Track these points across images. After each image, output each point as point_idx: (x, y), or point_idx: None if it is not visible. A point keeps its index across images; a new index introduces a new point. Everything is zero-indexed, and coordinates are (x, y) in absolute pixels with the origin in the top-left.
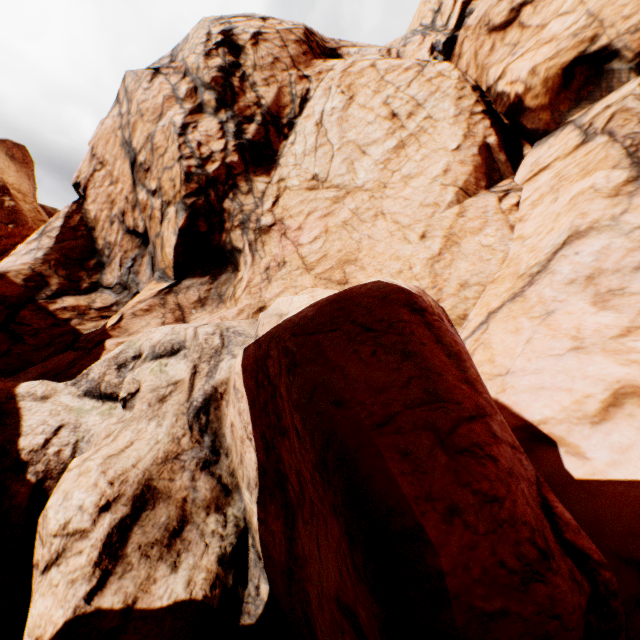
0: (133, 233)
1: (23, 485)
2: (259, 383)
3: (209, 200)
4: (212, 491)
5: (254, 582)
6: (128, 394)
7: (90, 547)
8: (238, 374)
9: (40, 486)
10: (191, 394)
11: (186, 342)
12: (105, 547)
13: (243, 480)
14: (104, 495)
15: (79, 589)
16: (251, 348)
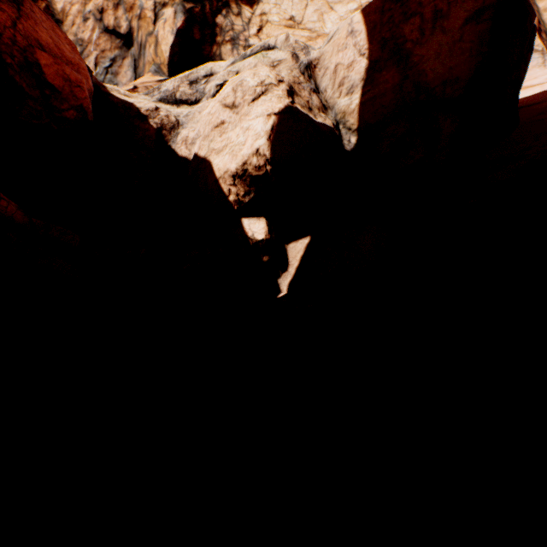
0: (113, 33)
1: (150, 127)
2: (384, 12)
3: (204, 11)
4: (319, 104)
5: (346, 140)
6: (224, 82)
7: (281, 91)
8: (358, 22)
9: (159, 132)
10: (298, 61)
11: (276, 46)
12: (288, 93)
13: (340, 97)
14: (277, 78)
15: (285, 100)
16: (375, 0)
